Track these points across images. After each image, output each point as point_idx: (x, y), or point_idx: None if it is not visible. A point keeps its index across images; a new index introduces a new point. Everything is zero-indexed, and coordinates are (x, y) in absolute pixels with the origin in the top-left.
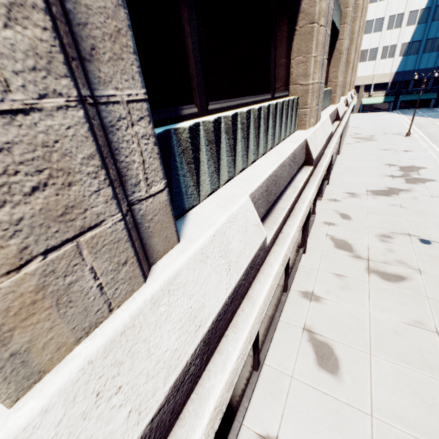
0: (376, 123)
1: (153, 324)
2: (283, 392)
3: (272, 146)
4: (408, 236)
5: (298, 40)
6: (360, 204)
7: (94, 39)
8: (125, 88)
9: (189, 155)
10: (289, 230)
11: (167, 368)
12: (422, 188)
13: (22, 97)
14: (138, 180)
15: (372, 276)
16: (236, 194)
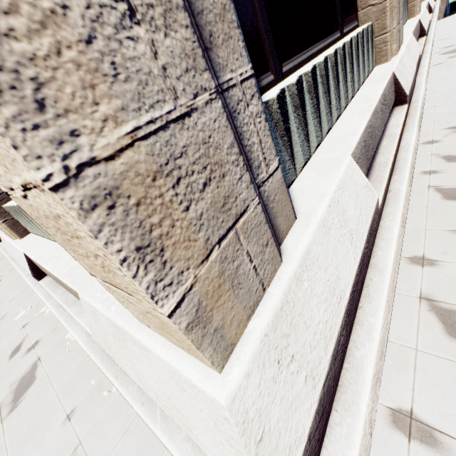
0: None
1: (302, 299)
2: (409, 366)
3: (353, 94)
4: None
5: None
6: None
7: (209, 25)
8: (237, 68)
9: (281, 127)
10: (399, 186)
11: (324, 339)
12: None
13: (184, 100)
14: (259, 162)
15: None
16: (335, 158)
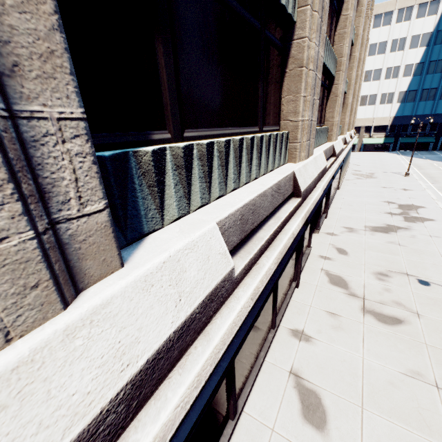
0: (376, 162)
1: (61, 359)
2: None
3: (257, 176)
4: (406, 276)
5: (288, 81)
6: (357, 240)
7: (18, 57)
8: (56, 105)
9: (152, 178)
10: (265, 261)
11: (71, 416)
12: (421, 227)
13: None
14: (67, 198)
15: (367, 317)
16: (204, 220)
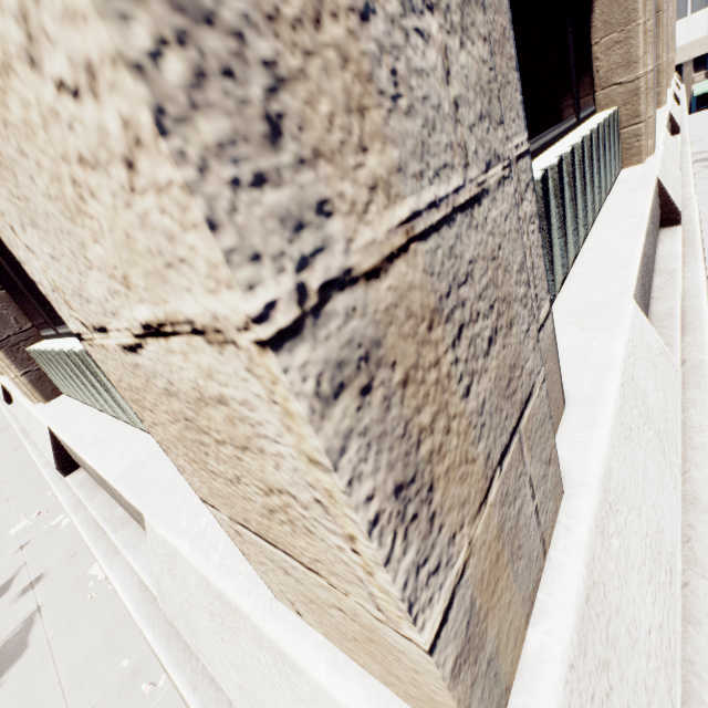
0: None
1: (614, 575)
2: None
3: (599, 206)
4: None
5: (602, 6)
6: None
7: None
8: (512, 135)
9: None
10: (698, 353)
11: (663, 668)
12: None
13: (474, 172)
14: None
15: None
16: (605, 301)
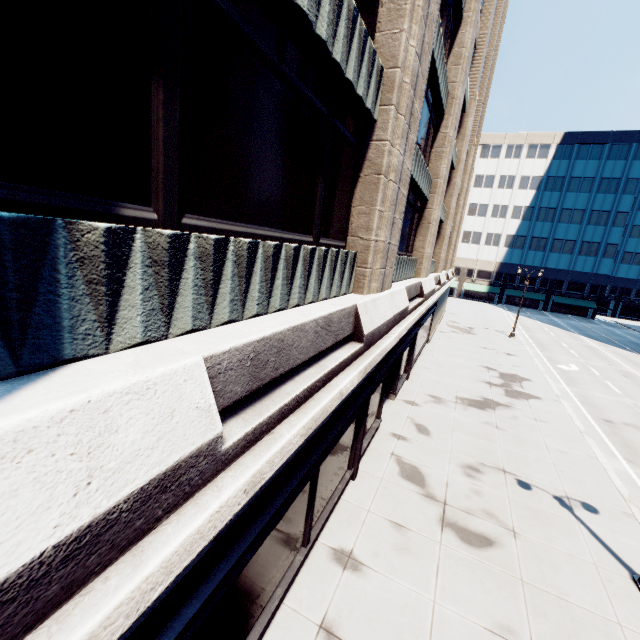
0: (477, 314)
1: None
2: None
3: (301, 302)
4: (502, 473)
5: (361, 187)
6: (445, 415)
7: None
8: None
9: (98, 269)
10: (286, 430)
11: None
12: (525, 406)
13: None
14: None
15: (447, 533)
16: (184, 351)
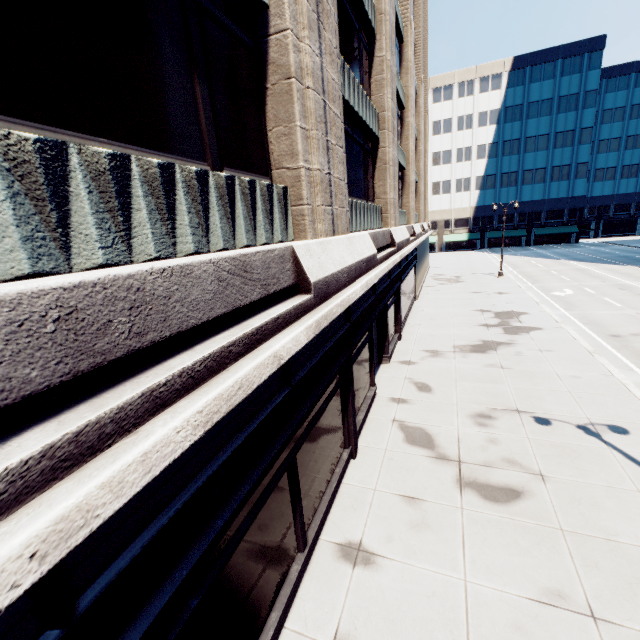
0: (462, 263)
1: None
2: None
3: (202, 249)
4: (517, 414)
5: (272, 102)
6: (445, 367)
7: None
8: None
9: None
10: (161, 424)
11: None
12: (527, 339)
13: None
14: None
15: (467, 495)
16: None
